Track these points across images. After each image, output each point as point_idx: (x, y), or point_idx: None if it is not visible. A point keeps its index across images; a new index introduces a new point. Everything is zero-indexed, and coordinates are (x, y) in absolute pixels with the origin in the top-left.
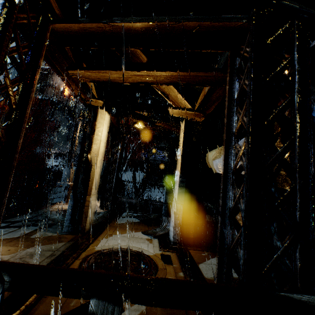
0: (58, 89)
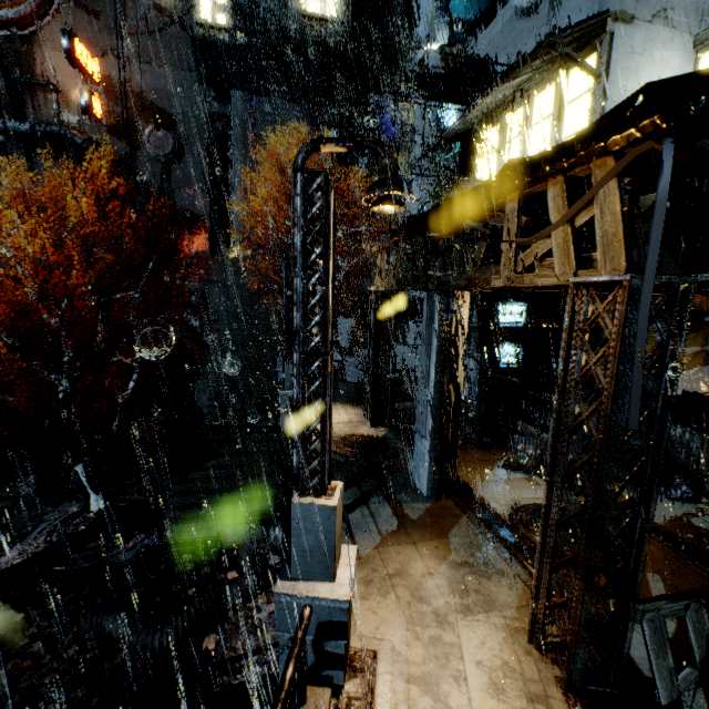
0: (65, 95)
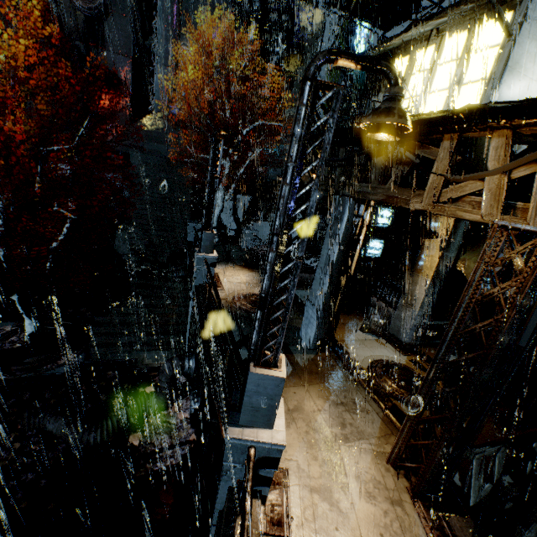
0: None
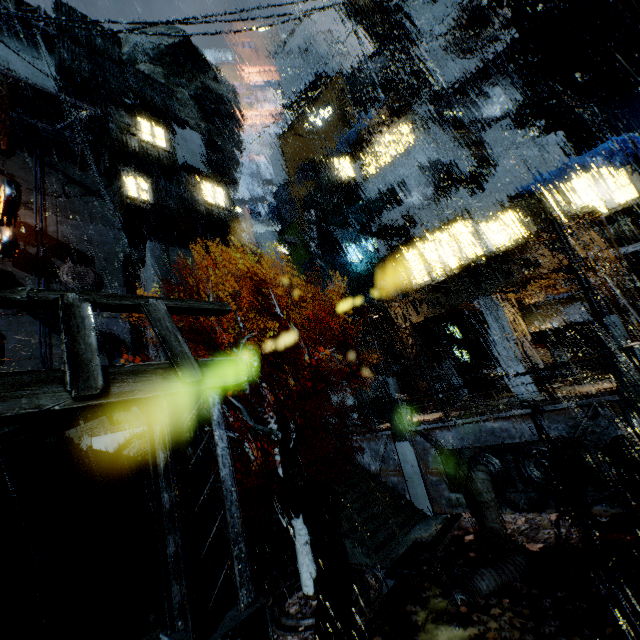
0: None
